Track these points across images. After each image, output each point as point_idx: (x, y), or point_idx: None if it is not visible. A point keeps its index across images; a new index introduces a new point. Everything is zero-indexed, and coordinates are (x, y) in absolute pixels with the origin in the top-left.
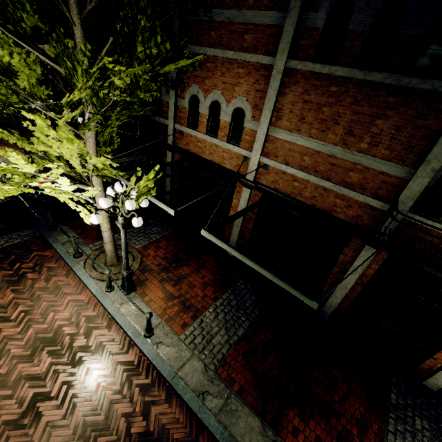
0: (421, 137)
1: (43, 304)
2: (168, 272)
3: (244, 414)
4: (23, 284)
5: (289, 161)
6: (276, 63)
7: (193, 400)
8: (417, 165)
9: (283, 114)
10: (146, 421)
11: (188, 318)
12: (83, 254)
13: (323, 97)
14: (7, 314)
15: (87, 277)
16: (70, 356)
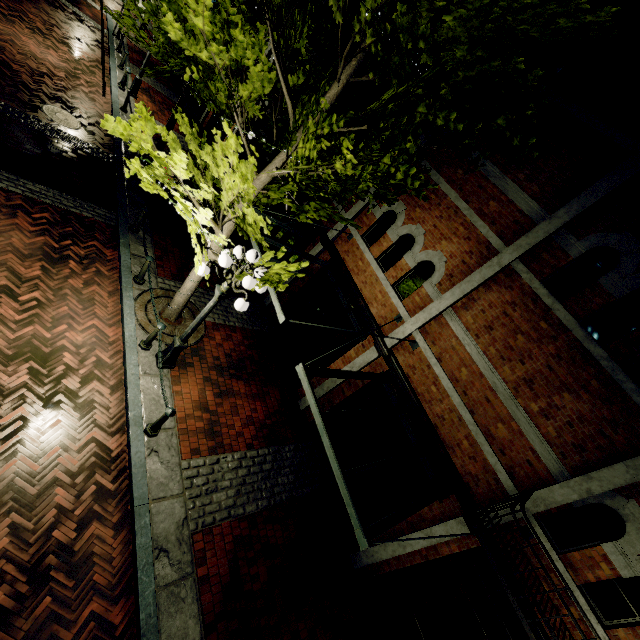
0: (599, 447)
1: (64, 308)
2: (221, 375)
3: (189, 610)
4: (58, 269)
5: (444, 359)
6: (503, 253)
7: (145, 549)
8: (576, 472)
9: (473, 307)
10: (77, 533)
11: (206, 446)
12: (145, 283)
13: (527, 324)
14: (19, 291)
15: (131, 314)
16: (50, 390)
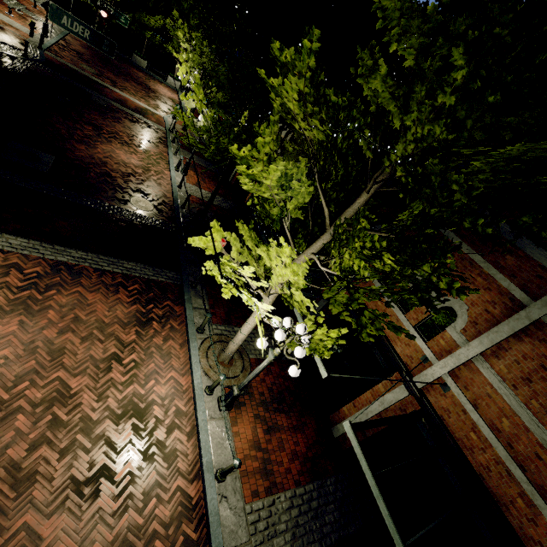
0: None
1: (152, 365)
2: (266, 410)
3: None
4: (146, 330)
5: (480, 406)
6: (531, 307)
7: None
8: None
9: (504, 356)
10: None
11: (263, 486)
12: (204, 332)
13: None
14: (123, 355)
15: (197, 362)
16: (146, 443)
